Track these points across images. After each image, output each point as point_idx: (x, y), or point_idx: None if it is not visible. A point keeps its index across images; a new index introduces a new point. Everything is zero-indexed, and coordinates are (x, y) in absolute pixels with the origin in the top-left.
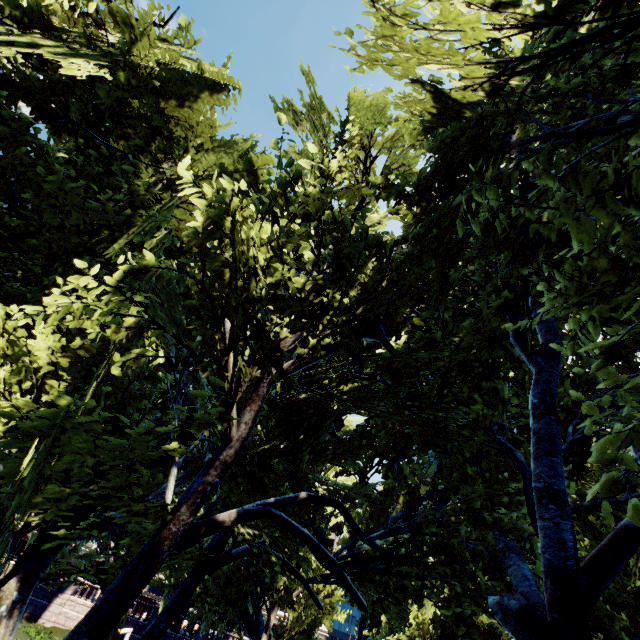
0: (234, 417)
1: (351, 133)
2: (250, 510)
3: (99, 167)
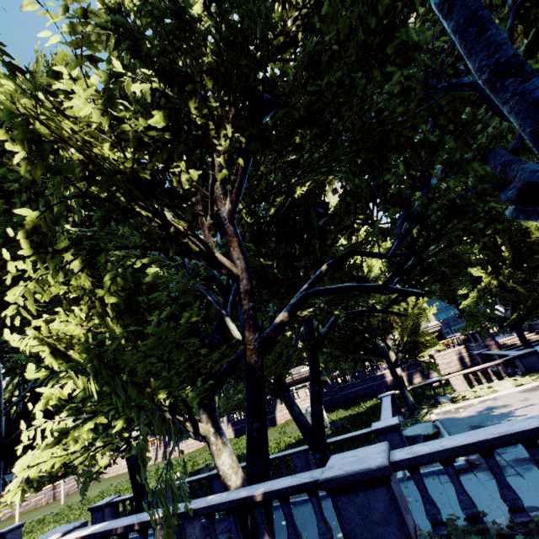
0: (226, 262)
1: None
2: (294, 303)
3: (5, 198)
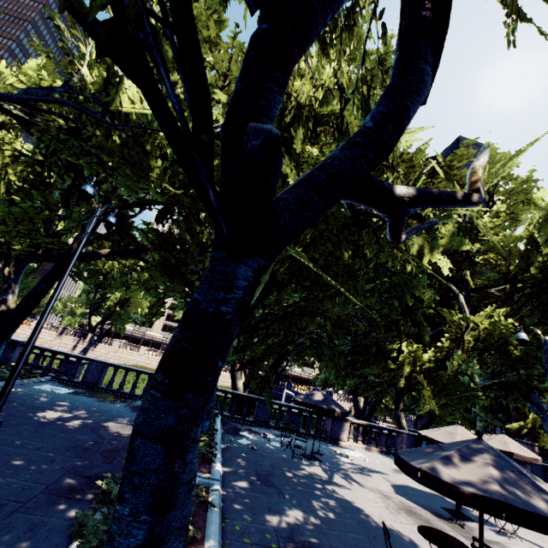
0: None
1: (498, 208)
2: None
3: None
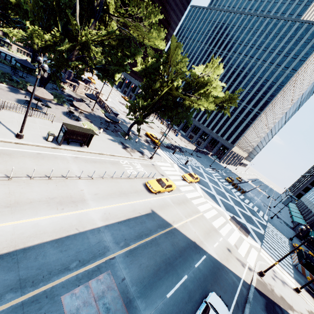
0: None
1: None
2: None
3: None
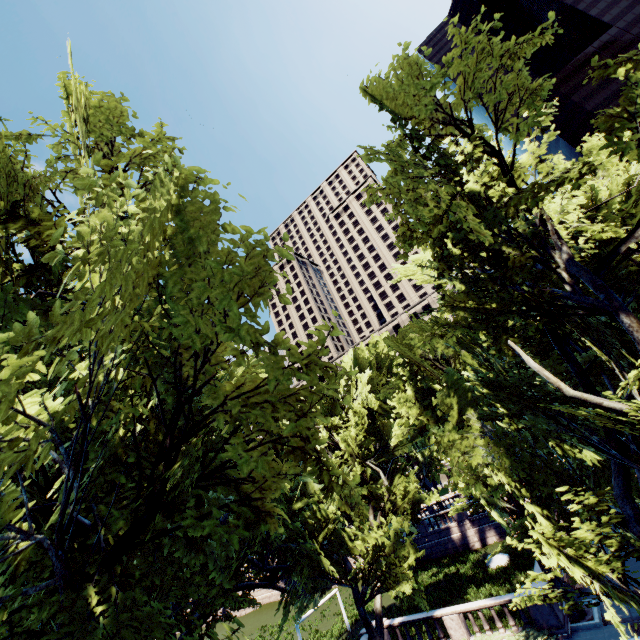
0: None
1: None
2: None
3: None
